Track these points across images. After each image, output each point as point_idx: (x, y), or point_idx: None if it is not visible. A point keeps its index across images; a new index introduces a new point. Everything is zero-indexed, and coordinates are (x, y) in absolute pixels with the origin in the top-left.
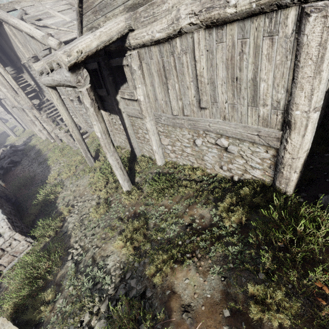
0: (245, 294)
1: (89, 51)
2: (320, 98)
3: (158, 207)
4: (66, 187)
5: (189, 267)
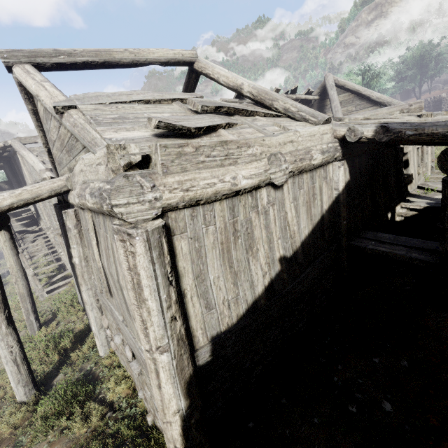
0: None
1: None
2: (160, 334)
3: None
4: None
5: None
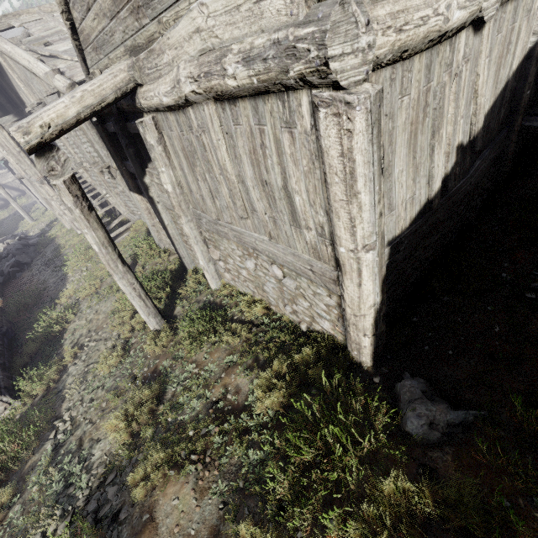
0: None
1: (63, 123)
2: (369, 232)
3: (186, 365)
4: (81, 314)
5: (188, 478)
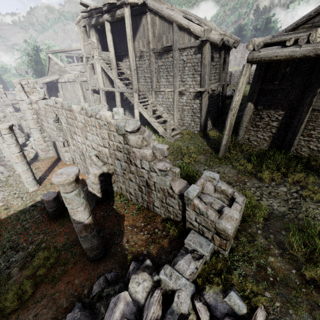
0: None
1: None
2: None
3: None
4: (200, 172)
5: None
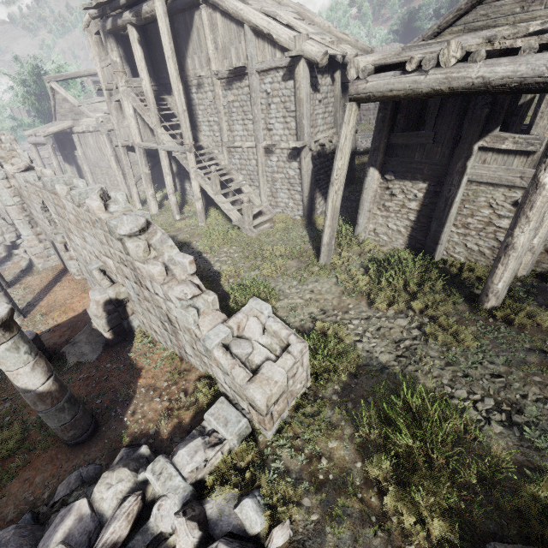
0: None
1: None
2: None
3: None
4: (282, 292)
5: None
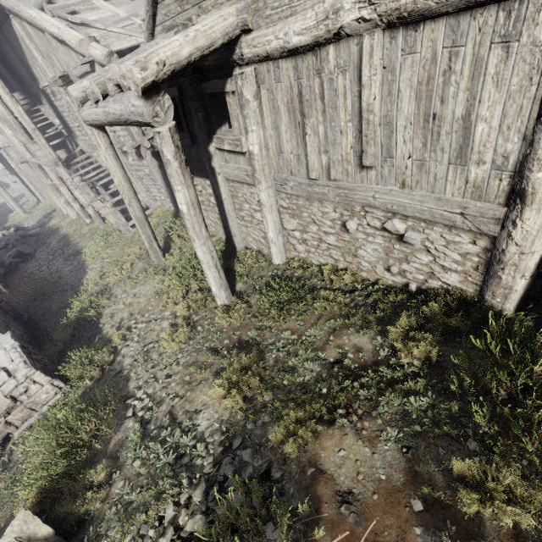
0: (448, 475)
1: (176, 63)
2: None
3: (279, 333)
4: (115, 298)
5: (344, 430)
